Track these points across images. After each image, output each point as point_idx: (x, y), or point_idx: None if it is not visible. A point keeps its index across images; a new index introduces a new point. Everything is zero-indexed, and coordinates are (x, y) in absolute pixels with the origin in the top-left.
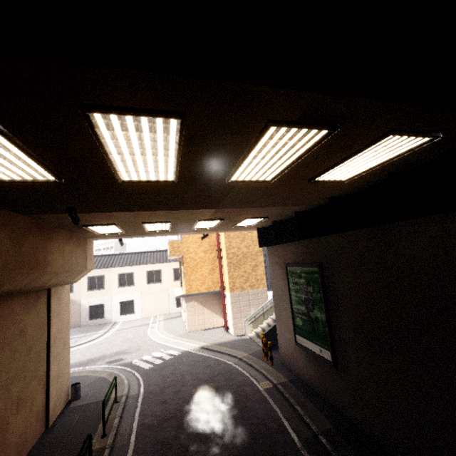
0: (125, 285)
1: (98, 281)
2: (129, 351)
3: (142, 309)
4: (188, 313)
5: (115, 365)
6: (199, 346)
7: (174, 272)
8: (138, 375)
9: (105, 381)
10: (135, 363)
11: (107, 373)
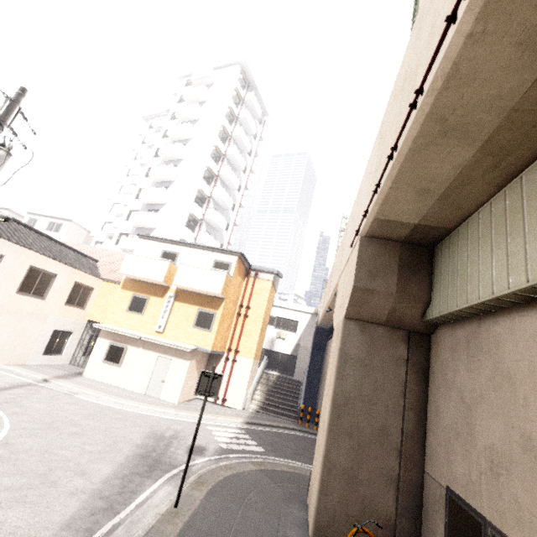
0: None
1: None
2: (170, 434)
3: None
4: (186, 376)
5: (215, 454)
6: (243, 421)
7: (73, 289)
8: (278, 459)
9: (277, 471)
10: (233, 448)
11: (250, 464)
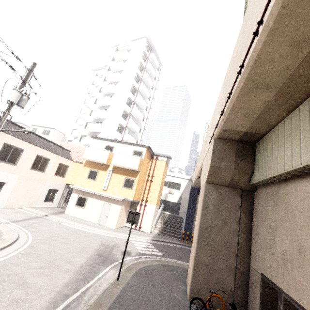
0: (4, 160)
1: None
2: (112, 244)
3: (10, 196)
4: (119, 214)
5: (136, 255)
6: (151, 239)
7: (58, 166)
8: (170, 259)
9: (170, 265)
10: (145, 253)
11: (155, 261)
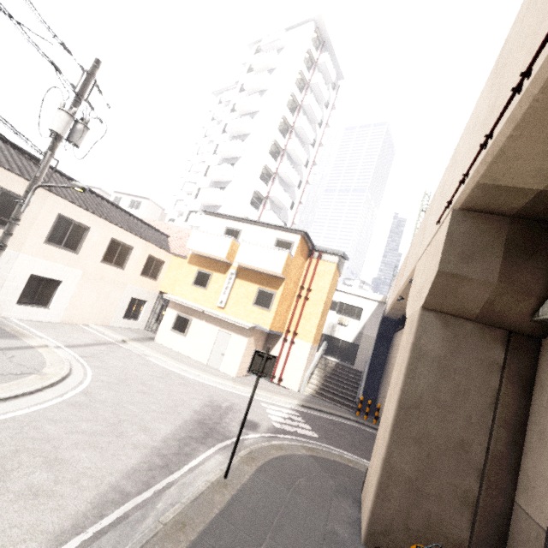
0: (59, 243)
1: (1, 204)
2: (226, 406)
3: (70, 305)
4: (245, 352)
5: (267, 432)
6: (298, 403)
7: (147, 261)
8: (332, 447)
9: (330, 461)
10: (286, 429)
11: (301, 448)
